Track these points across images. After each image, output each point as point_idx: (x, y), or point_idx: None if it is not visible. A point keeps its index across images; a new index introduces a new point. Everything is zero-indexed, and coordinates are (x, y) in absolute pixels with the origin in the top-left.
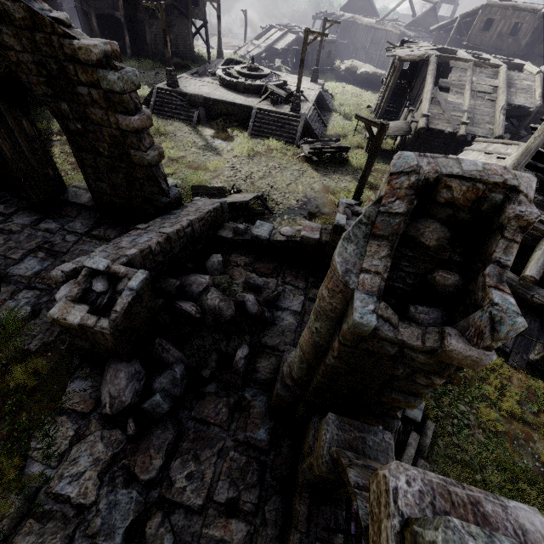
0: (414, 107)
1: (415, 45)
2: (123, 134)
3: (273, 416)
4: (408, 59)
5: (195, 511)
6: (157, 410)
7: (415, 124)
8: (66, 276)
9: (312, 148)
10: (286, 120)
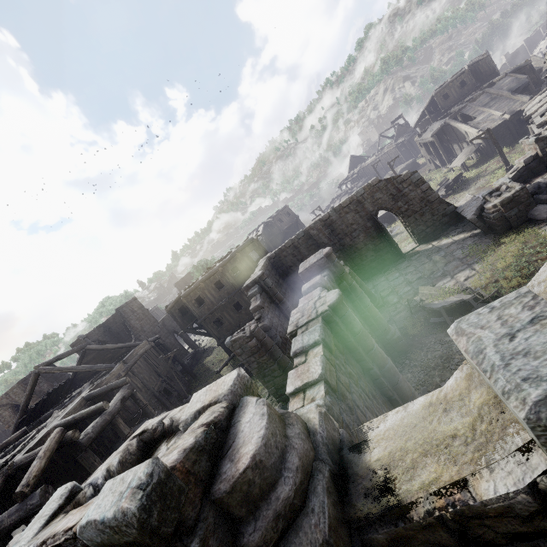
0: (463, 139)
1: (427, 130)
2: (424, 193)
3: None
4: (436, 132)
5: None
6: None
7: (476, 140)
8: (475, 215)
9: (445, 188)
10: None
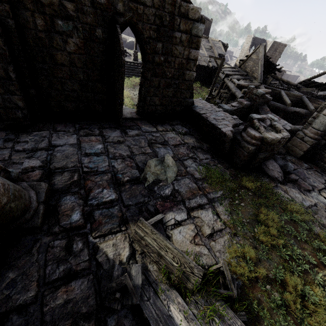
0: None
1: None
2: (187, 62)
3: (300, 160)
4: None
5: (325, 187)
6: (291, 169)
7: None
8: (231, 133)
9: None
10: (133, 66)
